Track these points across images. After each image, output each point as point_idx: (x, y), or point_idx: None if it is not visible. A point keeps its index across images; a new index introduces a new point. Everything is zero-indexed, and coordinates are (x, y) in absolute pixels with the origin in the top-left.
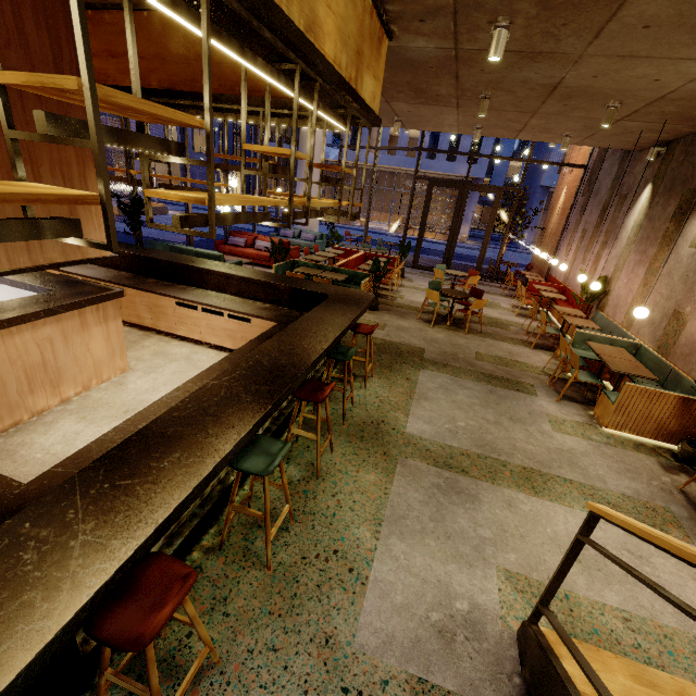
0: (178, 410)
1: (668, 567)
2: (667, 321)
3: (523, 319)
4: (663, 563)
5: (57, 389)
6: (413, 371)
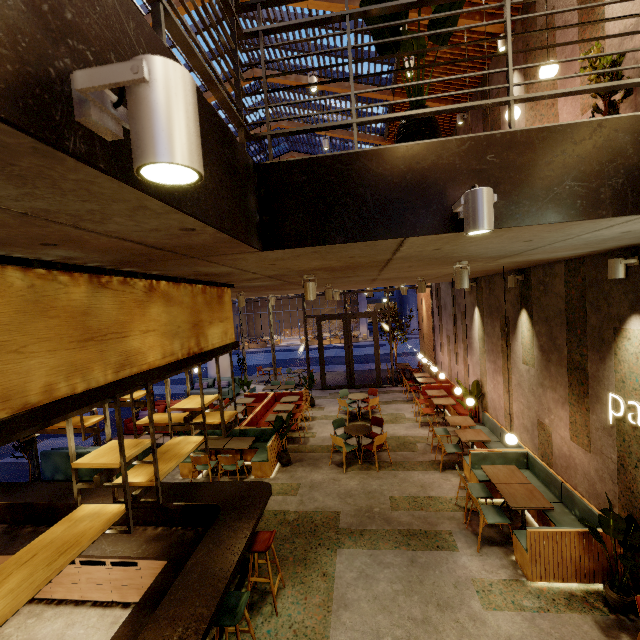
0: None
1: None
2: (537, 430)
3: (427, 429)
4: None
5: None
6: (330, 556)
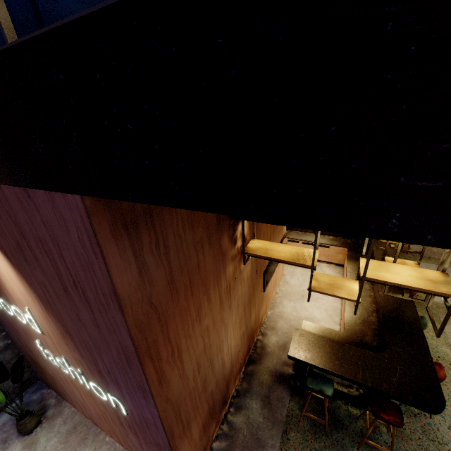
0: (385, 307)
1: None
2: None
3: None
4: None
5: (275, 288)
6: None
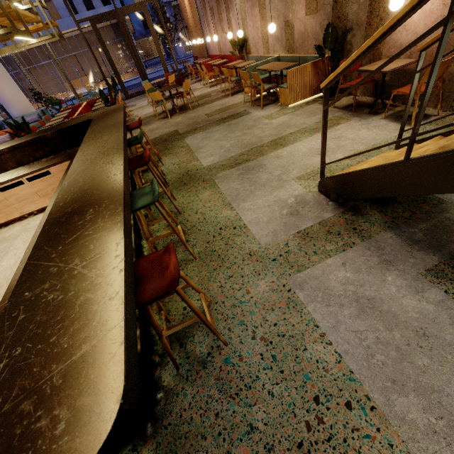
0: (60, 202)
1: (349, 133)
2: (284, 32)
3: (214, 87)
4: (347, 133)
5: None
6: (181, 142)
